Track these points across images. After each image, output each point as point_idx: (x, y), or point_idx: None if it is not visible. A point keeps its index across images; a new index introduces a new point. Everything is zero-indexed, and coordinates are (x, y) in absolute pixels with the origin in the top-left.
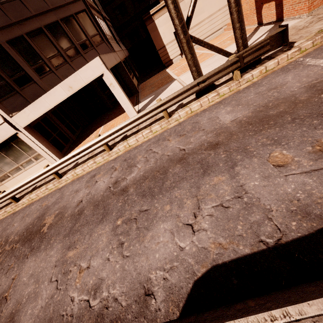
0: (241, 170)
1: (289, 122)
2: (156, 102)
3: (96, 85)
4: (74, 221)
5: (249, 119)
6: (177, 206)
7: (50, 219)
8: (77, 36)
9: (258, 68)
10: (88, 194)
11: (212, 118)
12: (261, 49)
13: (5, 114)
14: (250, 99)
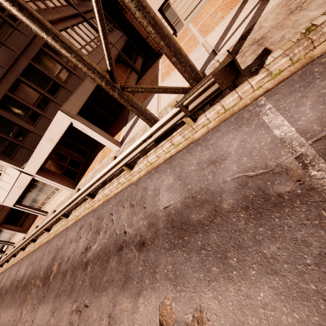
0: (141, 306)
1: (197, 249)
2: (135, 129)
3: (91, 103)
4: (61, 282)
5: (175, 215)
6: (99, 319)
7: (55, 267)
8: (53, 69)
9: (214, 106)
10: (73, 251)
11: (155, 191)
12: (208, 90)
13: (18, 168)
14: (189, 171)
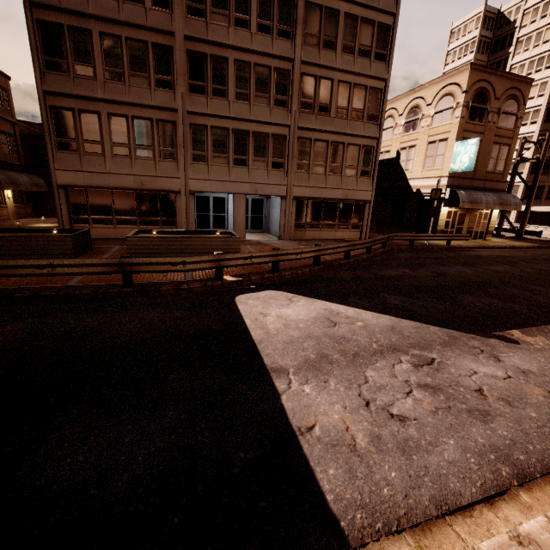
0: None
1: None
2: None
3: None
4: None
5: None
6: None
7: None
8: None
9: None
10: None
11: None
12: None
13: None
14: None
